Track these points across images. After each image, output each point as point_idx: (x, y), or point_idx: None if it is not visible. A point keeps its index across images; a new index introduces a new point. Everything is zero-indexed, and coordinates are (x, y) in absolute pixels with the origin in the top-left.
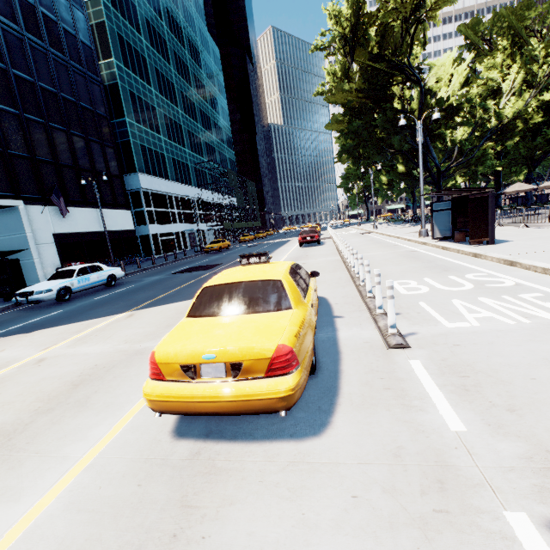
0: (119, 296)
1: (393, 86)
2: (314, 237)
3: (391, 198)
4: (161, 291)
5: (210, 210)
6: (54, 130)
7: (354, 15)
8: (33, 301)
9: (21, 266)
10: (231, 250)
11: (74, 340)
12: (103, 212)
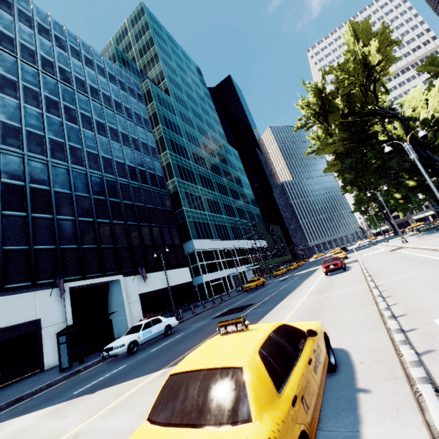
0: (167, 348)
1: (372, 126)
2: (336, 264)
3: (412, 209)
4: (197, 341)
5: (247, 254)
6: (142, 226)
7: (319, 99)
8: (112, 355)
9: (120, 321)
10: (265, 286)
11: (111, 408)
12: (170, 272)
